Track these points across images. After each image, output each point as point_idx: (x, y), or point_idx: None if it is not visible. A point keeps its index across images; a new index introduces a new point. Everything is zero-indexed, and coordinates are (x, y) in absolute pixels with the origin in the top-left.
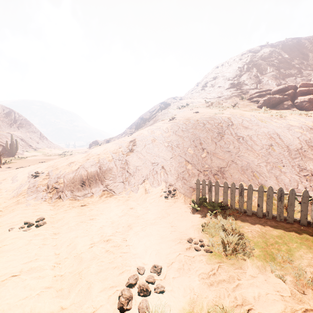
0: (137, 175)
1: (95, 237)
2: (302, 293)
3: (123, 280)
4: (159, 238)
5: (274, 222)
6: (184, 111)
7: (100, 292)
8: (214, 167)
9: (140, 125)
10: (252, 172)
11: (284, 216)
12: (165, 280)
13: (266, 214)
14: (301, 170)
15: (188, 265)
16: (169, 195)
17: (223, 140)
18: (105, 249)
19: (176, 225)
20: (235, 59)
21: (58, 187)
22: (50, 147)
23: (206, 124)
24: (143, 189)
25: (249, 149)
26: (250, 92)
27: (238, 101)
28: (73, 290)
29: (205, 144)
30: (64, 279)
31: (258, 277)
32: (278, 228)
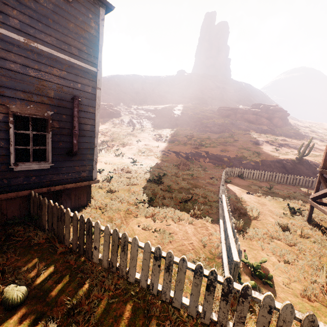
0: None
1: None
2: None
3: None
4: None
5: None
6: None
7: None
8: None
9: None
10: None
11: None
12: None
13: None
14: None
15: None
16: None
17: None
18: None
19: None
20: None
21: None
22: None
23: None
24: None
25: None
26: None
27: None
28: None
29: None
30: None
31: None
32: None
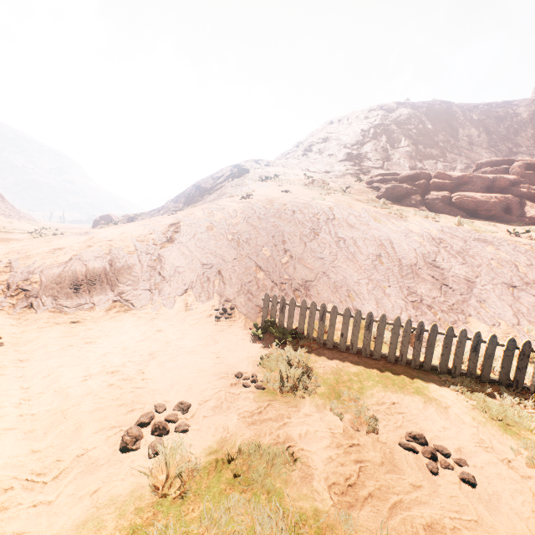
0: (175, 281)
1: (93, 368)
2: (356, 430)
3: (132, 420)
4: (195, 371)
5: (358, 357)
6: (269, 186)
7: (96, 433)
8: (297, 279)
9: (194, 199)
10: (347, 291)
11: (371, 351)
12: (192, 419)
13: (350, 347)
14: (409, 294)
15: (229, 403)
16: (223, 315)
17: (317, 241)
18: (108, 382)
19: (224, 356)
20: (360, 116)
21: (30, 289)
22: (10, 217)
23: (296, 213)
24: (182, 303)
25: (349, 258)
26: (372, 172)
27: (353, 184)
28: (52, 432)
29: (289, 243)
30: (37, 419)
31: (314, 415)
32: (359, 364)
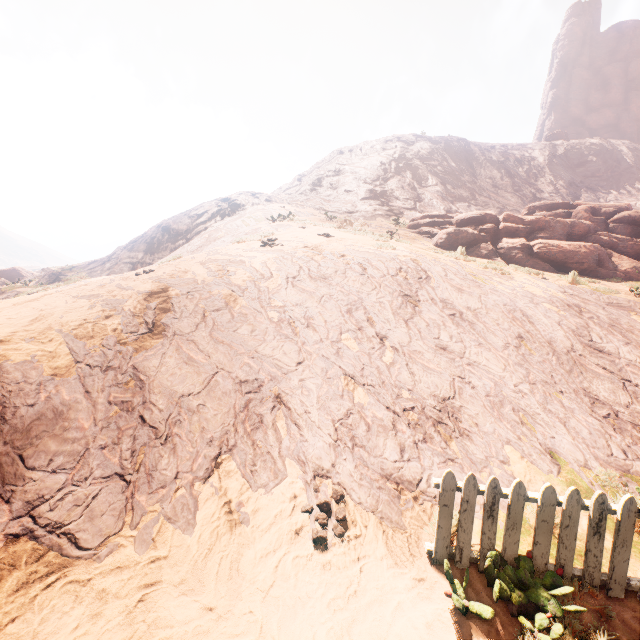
0: (185, 437)
1: None
2: None
3: None
4: None
5: None
6: (290, 227)
7: None
8: (427, 397)
9: (161, 246)
10: (515, 413)
11: None
12: None
13: None
14: (592, 403)
15: None
16: (327, 524)
17: (421, 316)
18: None
19: None
20: (375, 147)
21: None
22: None
23: (368, 270)
24: (216, 502)
25: (483, 345)
26: (405, 213)
27: (392, 228)
28: None
29: (381, 324)
30: None
31: None
32: None
